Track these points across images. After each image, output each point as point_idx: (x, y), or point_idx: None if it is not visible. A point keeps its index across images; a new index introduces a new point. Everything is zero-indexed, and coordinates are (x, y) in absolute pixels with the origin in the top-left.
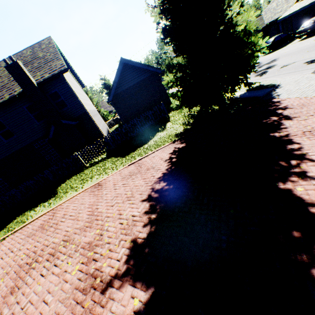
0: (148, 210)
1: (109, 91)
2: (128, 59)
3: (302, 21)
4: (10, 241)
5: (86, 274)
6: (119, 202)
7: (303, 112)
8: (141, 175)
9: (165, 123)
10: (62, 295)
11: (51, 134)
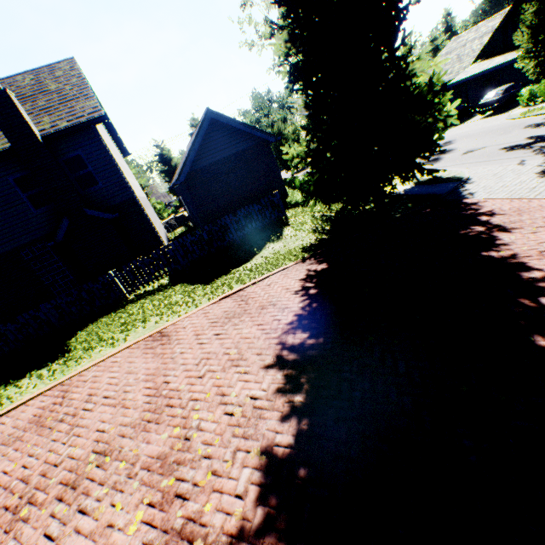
0: (283, 386)
1: (168, 169)
2: (219, 113)
3: (482, 91)
4: None
5: (164, 532)
6: (216, 370)
7: (525, 221)
8: (253, 319)
9: (280, 228)
10: None
11: (61, 233)
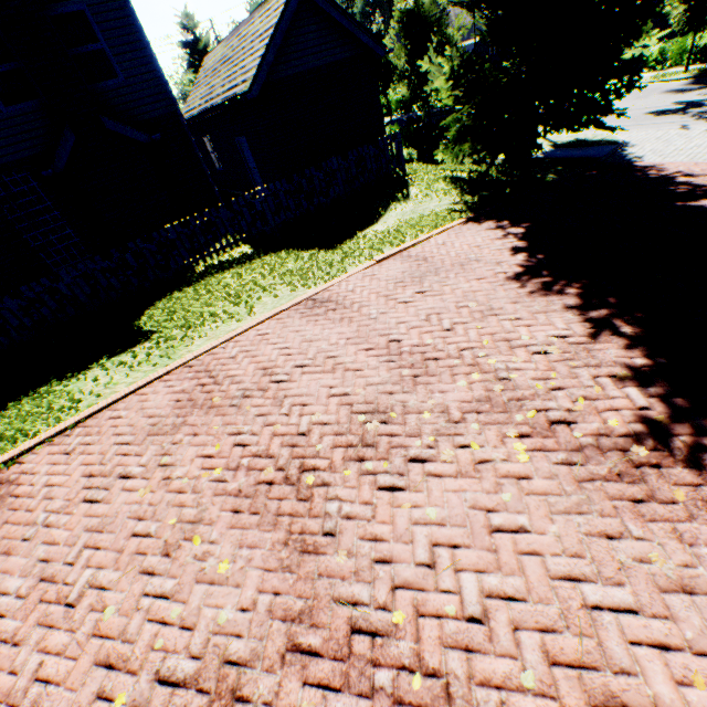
0: (589, 324)
1: None
2: None
3: None
4: (61, 460)
5: (575, 451)
6: (466, 321)
7: None
8: (461, 275)
9: (402, 186)
10: (553, 502)
11: (61, 157)
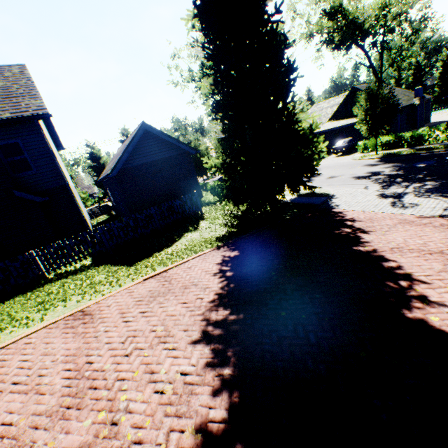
0: (212, 360)
1: (96, 165)
2: (152, 126)
3: (334, 139)
4: None
5: None
6: (143, 347)
7: (376, 226)
8: (177, 297)
9: (197, 221)
10: None
11: None
